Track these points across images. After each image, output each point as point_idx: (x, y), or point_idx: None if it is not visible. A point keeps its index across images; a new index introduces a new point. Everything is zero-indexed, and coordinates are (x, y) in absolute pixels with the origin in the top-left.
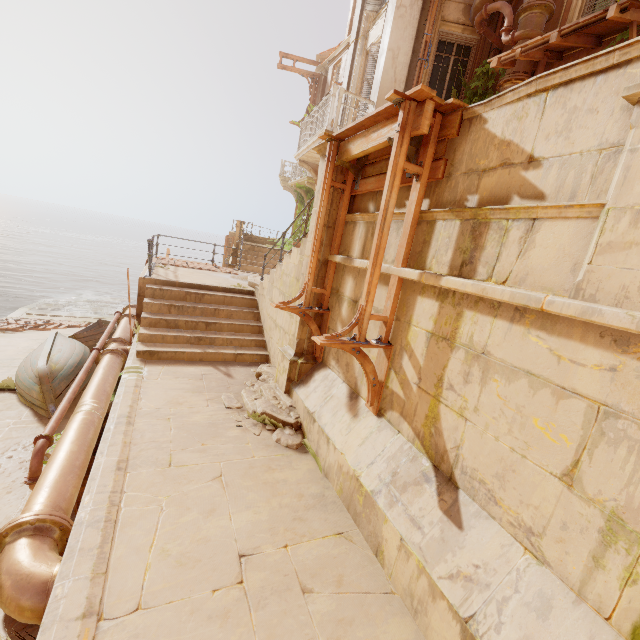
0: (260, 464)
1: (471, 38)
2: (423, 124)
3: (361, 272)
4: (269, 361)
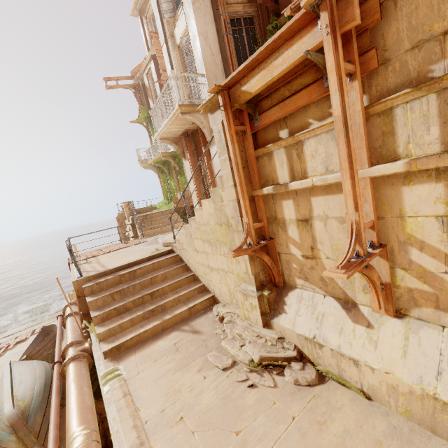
0: (307, 424)
1: (251, 11)
2: (355, 14)
3: (300, 192)
4: (217, 300)
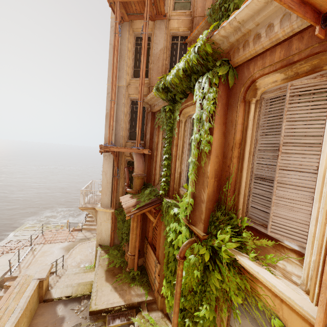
0: None
1: None
2: None
3: None
4: None
